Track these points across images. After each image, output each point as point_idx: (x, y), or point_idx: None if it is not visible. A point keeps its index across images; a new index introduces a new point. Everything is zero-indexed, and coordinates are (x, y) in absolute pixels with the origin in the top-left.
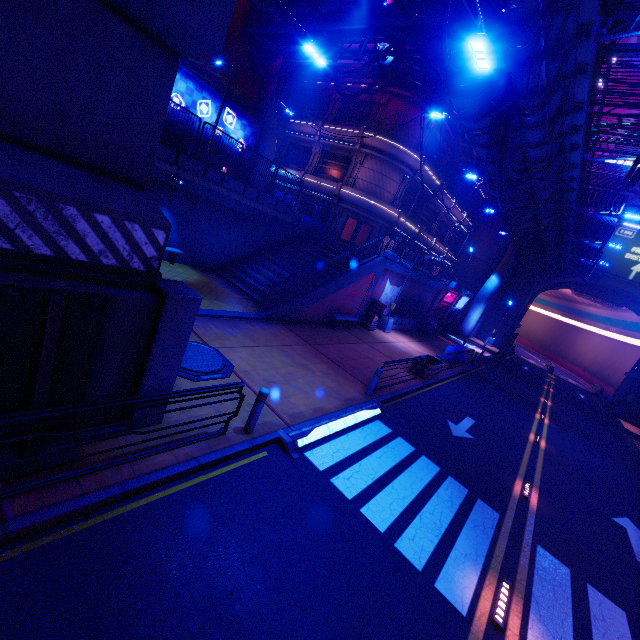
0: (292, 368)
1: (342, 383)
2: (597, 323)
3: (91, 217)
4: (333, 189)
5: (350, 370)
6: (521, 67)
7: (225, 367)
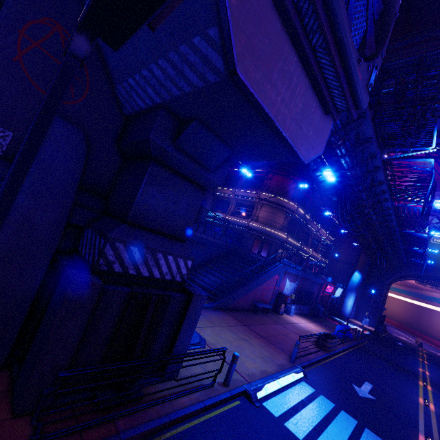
0: (239, 342)
1: (273, 353)
2: None
3: (166, 257)
4: (245, 223)
5: (275, 343)
6: (346, 170)
7: (201, 340)
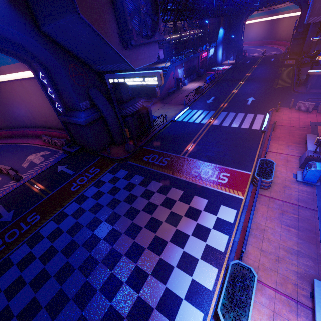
0: (166, 110)
1: (178, 107)
2: (284, 11)
3: (136, 104)
4: None
5: (179, 103)
6: (176, 9)
7: (155, 117)
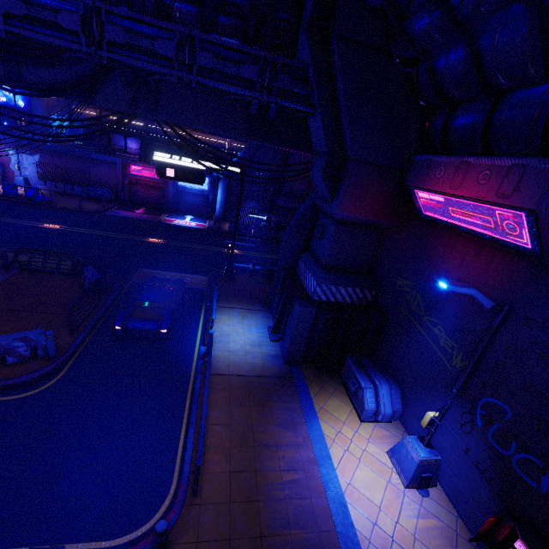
0: None
1: None
2: None
3: None
4: None
5: None
6: None
7: None
